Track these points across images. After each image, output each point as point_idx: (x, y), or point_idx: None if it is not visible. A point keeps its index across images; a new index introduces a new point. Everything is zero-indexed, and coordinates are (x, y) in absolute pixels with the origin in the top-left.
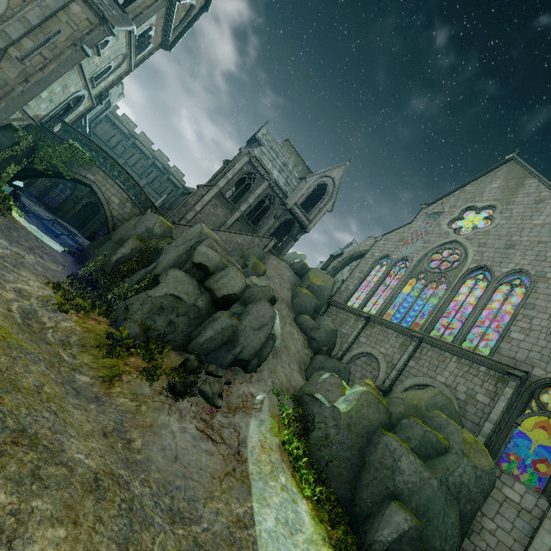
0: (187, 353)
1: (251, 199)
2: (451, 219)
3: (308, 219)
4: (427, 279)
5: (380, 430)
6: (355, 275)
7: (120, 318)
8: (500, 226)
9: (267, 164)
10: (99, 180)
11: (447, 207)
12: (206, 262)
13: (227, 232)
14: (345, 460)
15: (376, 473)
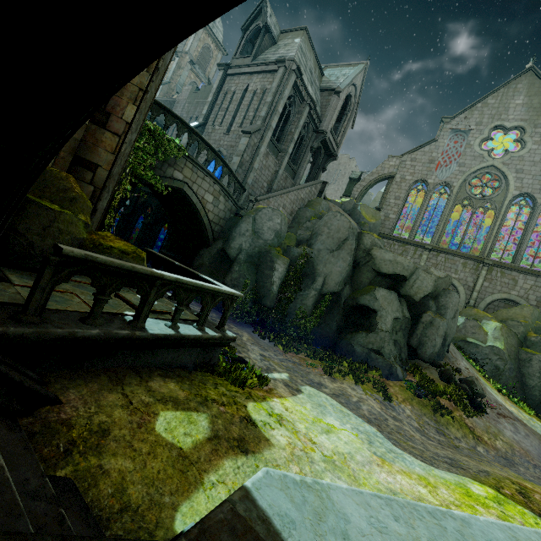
0: (415, 361)
1: (296, 135)
2: (481, 139)
3: (337, 144)
4: (473, 205)
5: (523, 350)
6: (392, 203)
7: (394, 370)
8: (533, 152)
9: (304, 78)
10: (187, 176)
11: (473, 124)
12: (403, 272)
13: (294, 191)
14: (514, 378)
15: (539, 379)
